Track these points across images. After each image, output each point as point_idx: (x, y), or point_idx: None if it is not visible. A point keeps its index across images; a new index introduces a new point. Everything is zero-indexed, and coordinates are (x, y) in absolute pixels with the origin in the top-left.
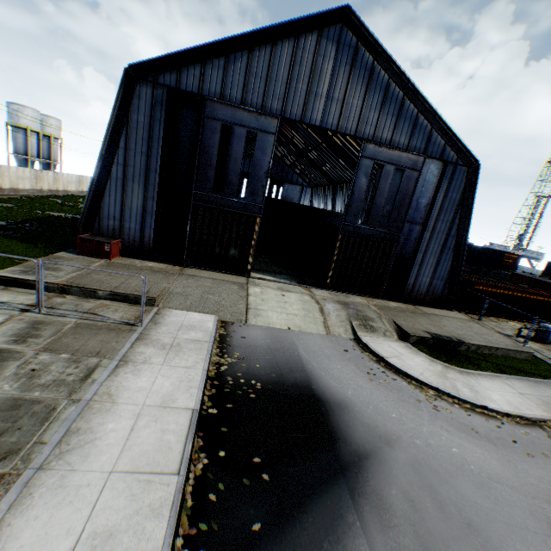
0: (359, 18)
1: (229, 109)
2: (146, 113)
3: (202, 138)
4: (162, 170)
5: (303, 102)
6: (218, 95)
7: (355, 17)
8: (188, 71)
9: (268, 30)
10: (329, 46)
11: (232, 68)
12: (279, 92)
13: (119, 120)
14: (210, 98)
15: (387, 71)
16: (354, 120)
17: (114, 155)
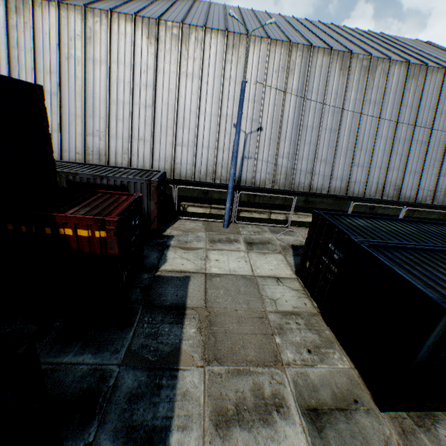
0: None
1: None
2: None
3: None
4: None
5: None
6: None
7: None
8: None
9: None
10: None
11: None
12: None
13: None
14: None
15: None
16: None
17: None
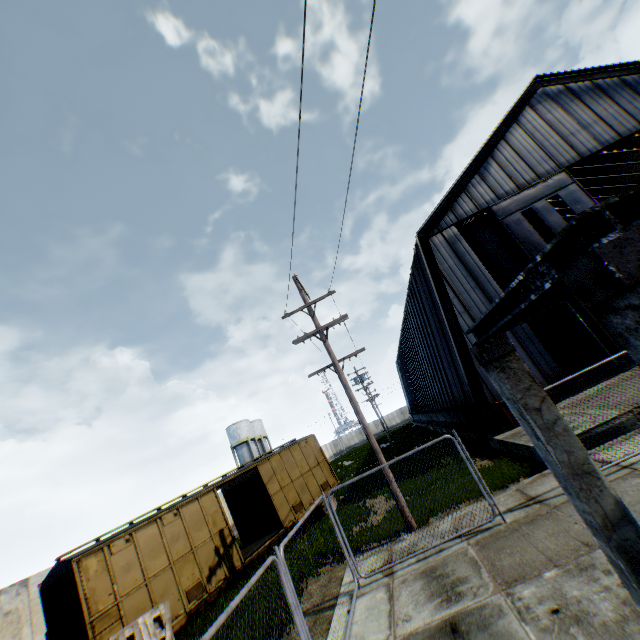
0: (550, 74)
1: (514, 199)
2: (451, 256)
3: (513, 235)
4: (503, 287)
5: (566, 147)
6: (495, 199)
7: (545, 77)
8: (458, 203)
9: (492, 135)
10: (544, 105)
11: (488, 175)
12: (539, 158)
13: (434, 279)
14: (493, 204)
15: (609, 77)
16: (626, 121)
17: (452, 308)
